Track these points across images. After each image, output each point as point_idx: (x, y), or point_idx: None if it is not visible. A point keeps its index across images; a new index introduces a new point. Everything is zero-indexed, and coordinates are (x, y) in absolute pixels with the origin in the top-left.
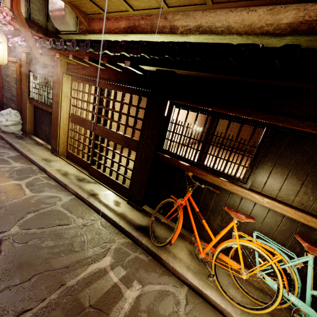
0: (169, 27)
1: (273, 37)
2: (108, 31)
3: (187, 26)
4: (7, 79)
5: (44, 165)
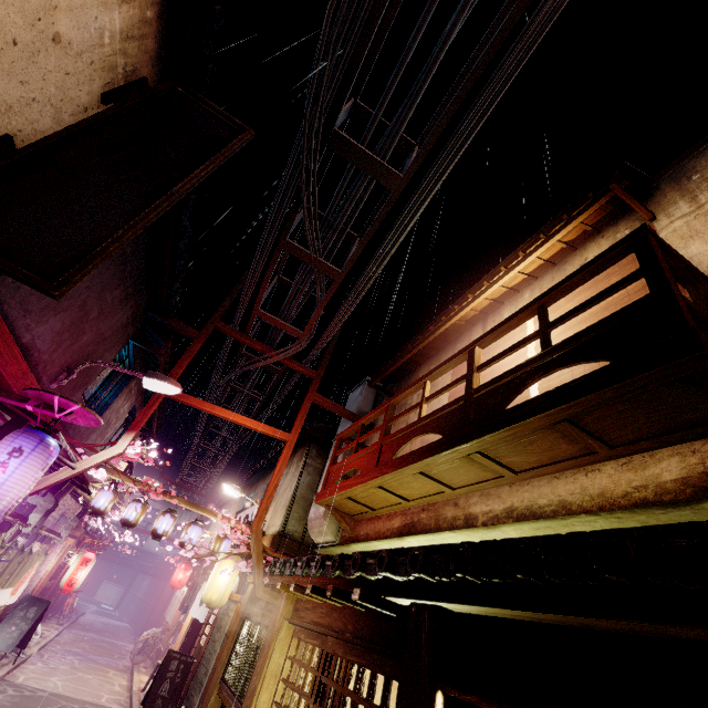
0: (462, 517)
1: (671, 509)
2: (376, 535)
3: (491, 510)
4: (217, 634)
5: None
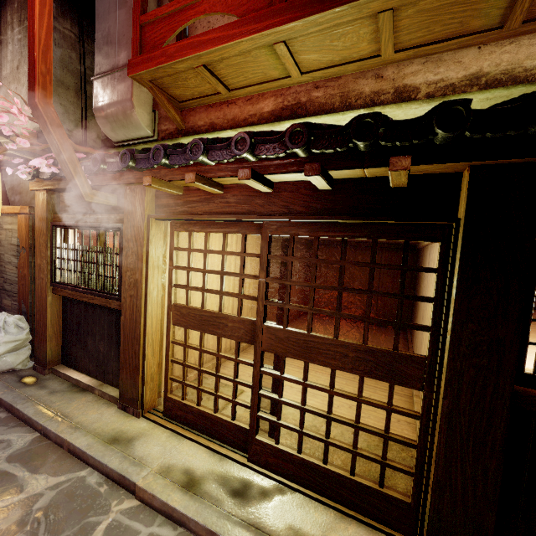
0: (391, 91)
1: None
2: (231, 124)
3: (442, 80)
4: None
5: (122, 465)
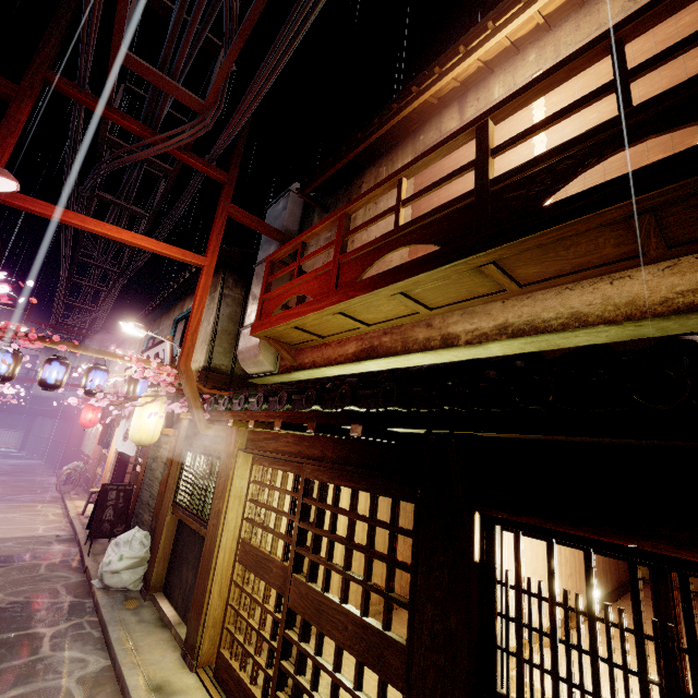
0: (438, 338)
1: None
2: (326, 362)
3: (477, 329)
4: (153, 464)
5: None
